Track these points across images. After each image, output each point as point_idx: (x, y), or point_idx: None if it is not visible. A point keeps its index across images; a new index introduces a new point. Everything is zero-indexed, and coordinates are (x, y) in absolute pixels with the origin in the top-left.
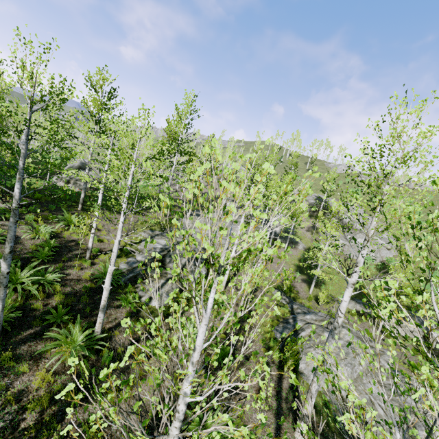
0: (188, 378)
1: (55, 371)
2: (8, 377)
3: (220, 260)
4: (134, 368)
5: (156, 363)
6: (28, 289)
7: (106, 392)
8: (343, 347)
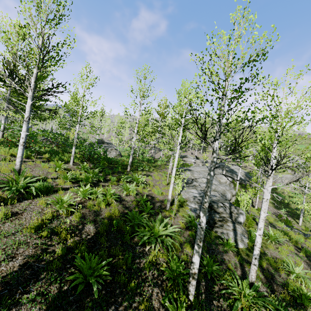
0: None
1: None
2: None
3: None
4: None
5: None
6: (167, 242)
7: None
8: None
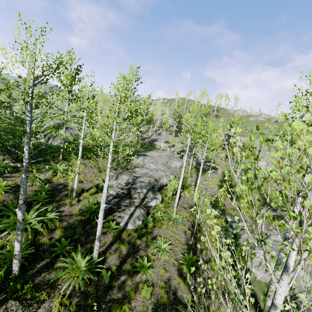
0: None
1: (68, 295)
2: (32, 306)
3: None
4: (127, 282)
5: (143, 277)
6: (35, 228)
7: (111, 307)
8: (273, 245)
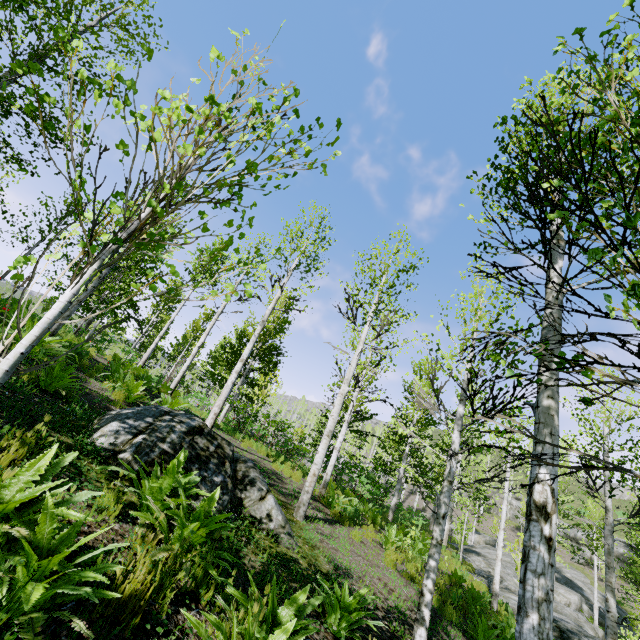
0: None
1: None
2: None
3: None
4: None
5: None
6: None
7: None
8: None
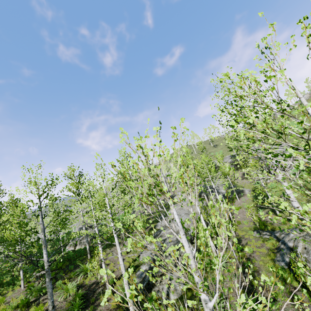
0: (199, 285)
1: None
2: None
3: (162, 184)
4: None
5: None
6: None
7: None
8: None
